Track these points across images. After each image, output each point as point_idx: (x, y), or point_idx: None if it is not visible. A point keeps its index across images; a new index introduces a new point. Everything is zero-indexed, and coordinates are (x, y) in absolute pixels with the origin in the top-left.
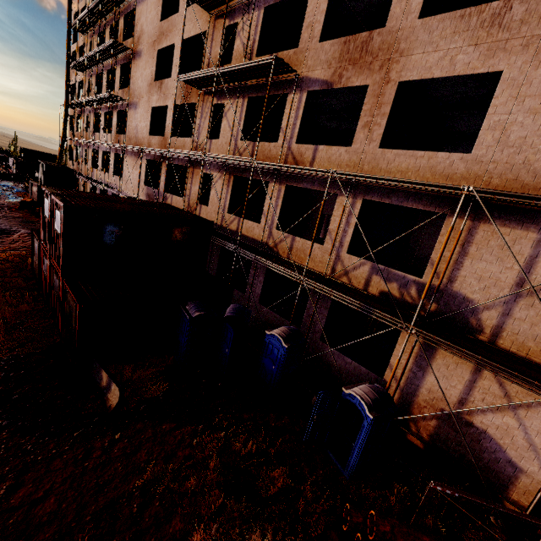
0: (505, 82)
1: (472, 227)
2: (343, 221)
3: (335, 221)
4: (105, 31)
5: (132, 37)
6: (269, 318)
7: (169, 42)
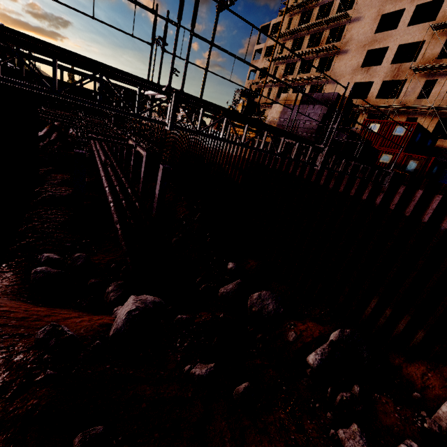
0: None
1: None
2: None
3: None
4: (306, 38)
5: (338, 42)
6: None
7: (382, 46)
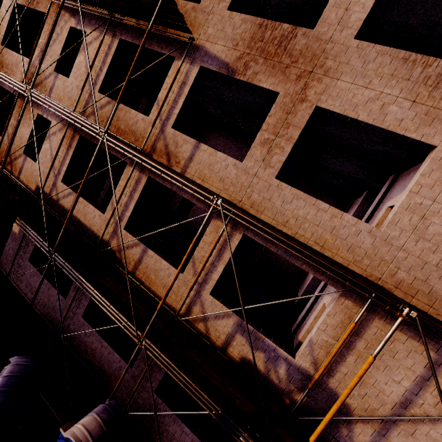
0: (436, 161)
1: (366, 319)
2: (214, 253)
3: (203, 248)
4: None
5: None
6: (92, 341)
7: None
